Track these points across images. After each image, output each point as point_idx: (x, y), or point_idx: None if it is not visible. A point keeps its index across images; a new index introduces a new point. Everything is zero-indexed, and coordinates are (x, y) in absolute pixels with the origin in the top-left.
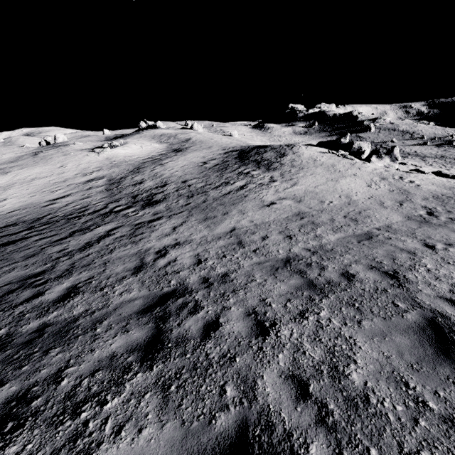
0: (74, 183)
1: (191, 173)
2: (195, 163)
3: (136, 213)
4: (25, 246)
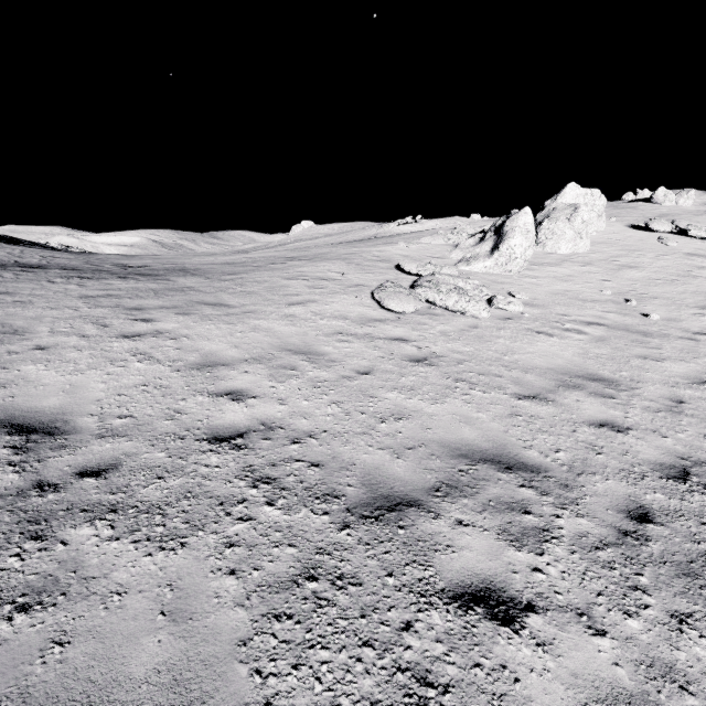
0: None
1: None
2: None
3: None
4: None
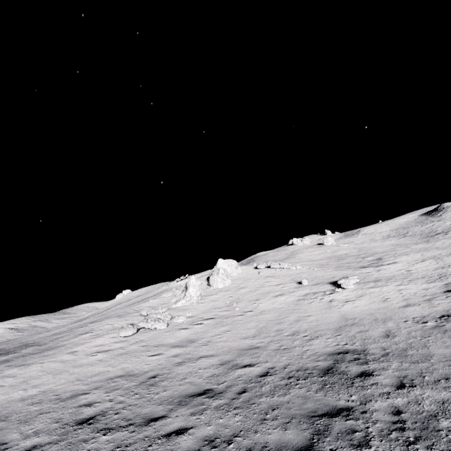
0: None
1: None
2: None
3: None
4: None
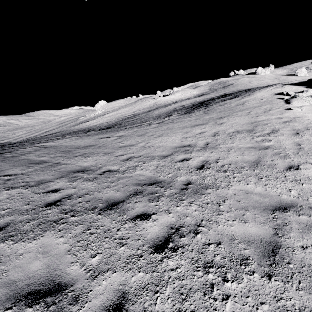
0: (123, 116)
1: (159, 113)
2: (177, 106)
3: (89, 132)
4: (51, 137)
